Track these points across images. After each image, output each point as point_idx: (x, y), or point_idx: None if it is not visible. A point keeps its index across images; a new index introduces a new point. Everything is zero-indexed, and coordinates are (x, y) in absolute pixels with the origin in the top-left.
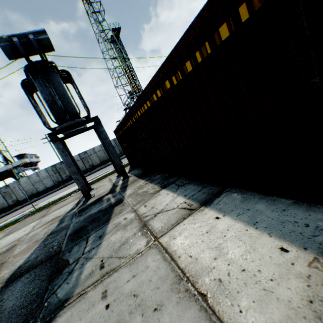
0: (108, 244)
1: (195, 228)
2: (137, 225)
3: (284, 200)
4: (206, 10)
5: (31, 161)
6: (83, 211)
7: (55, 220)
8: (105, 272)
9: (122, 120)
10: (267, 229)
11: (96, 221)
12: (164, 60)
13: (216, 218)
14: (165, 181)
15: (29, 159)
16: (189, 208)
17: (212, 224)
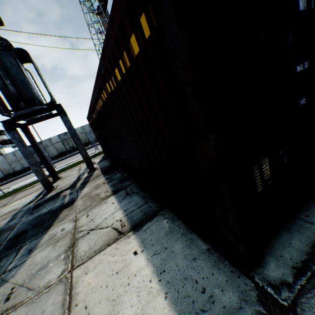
0: (31, 263)
1: (110, 263)
2: (67, 242)
3: (202, 243)
4: (115, 11)
5: (10, 139)
6: (37, 208)
7: (10, 214)
8: (6, 308)
9: (89, 109)
10: (168, 286)
11: (39, 226)
12: (99, 60)
13: (134, 253)
14: (120, 185)
15: (7, 136)
16: (119, 230)
17: (126, 262)
